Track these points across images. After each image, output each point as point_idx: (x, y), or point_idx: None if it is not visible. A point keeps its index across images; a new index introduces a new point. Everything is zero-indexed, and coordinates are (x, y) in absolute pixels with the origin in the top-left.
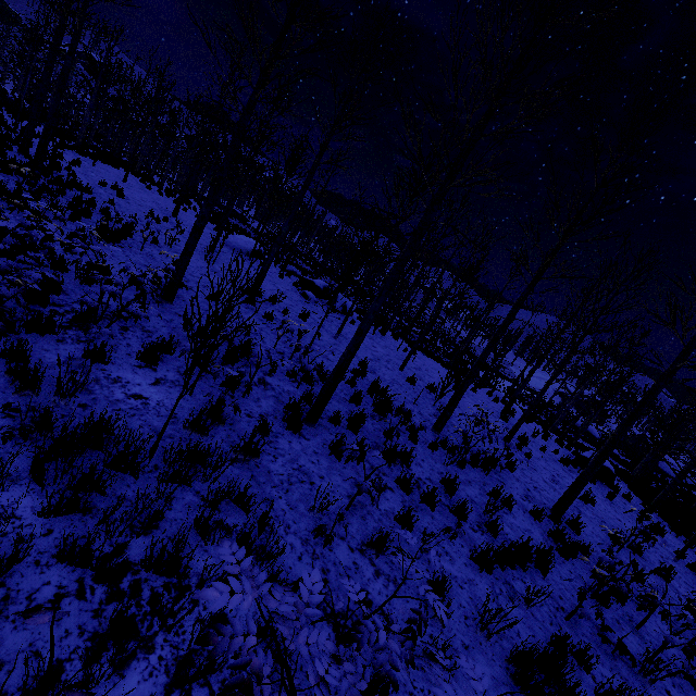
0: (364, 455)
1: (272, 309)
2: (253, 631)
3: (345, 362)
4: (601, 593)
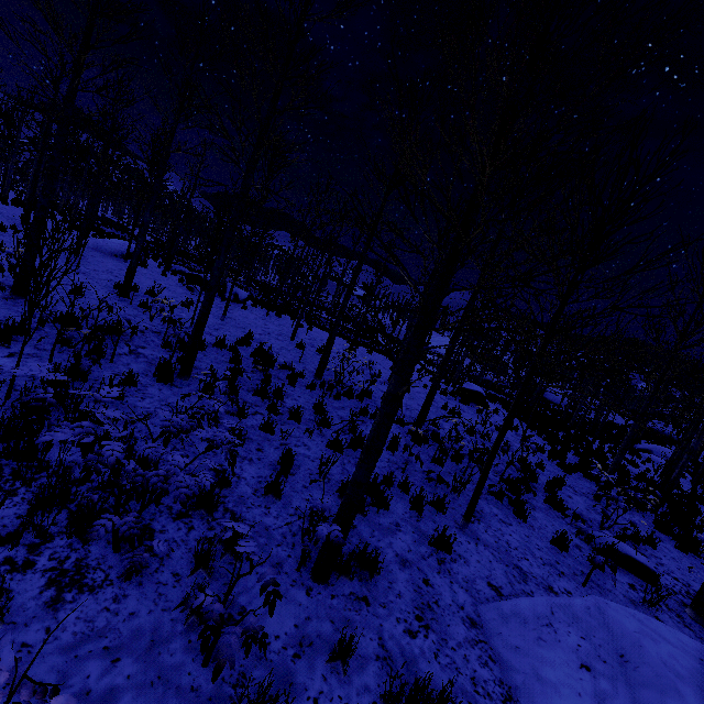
0: (237, 394)
1: (150, 300)
2: (52, 392)
3: (202, 316)
4: (437, 457)
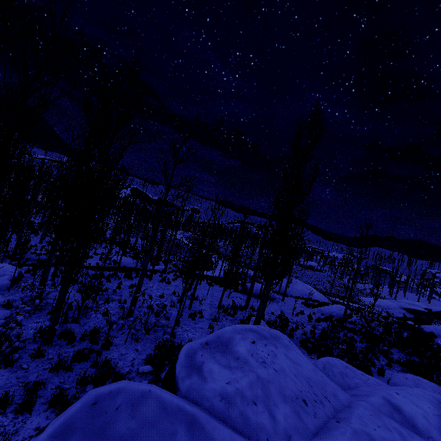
0: None
1: None
2: None
3: None
4: None
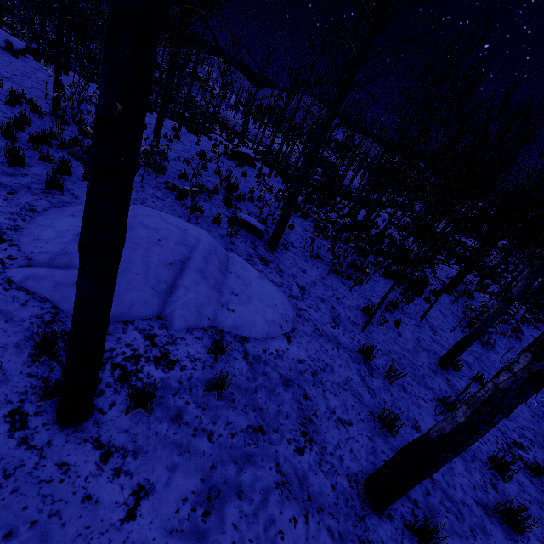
0: None
1: None
2: None
3: None
4: None
